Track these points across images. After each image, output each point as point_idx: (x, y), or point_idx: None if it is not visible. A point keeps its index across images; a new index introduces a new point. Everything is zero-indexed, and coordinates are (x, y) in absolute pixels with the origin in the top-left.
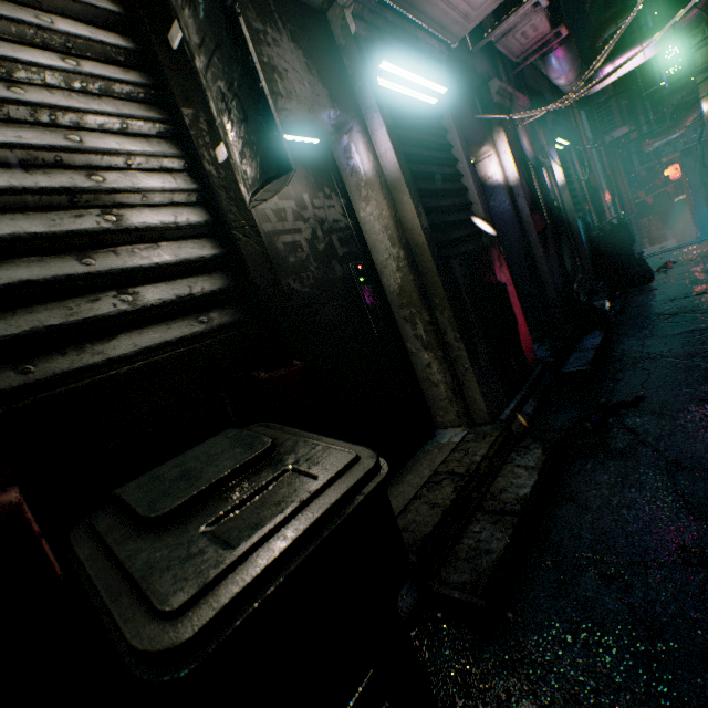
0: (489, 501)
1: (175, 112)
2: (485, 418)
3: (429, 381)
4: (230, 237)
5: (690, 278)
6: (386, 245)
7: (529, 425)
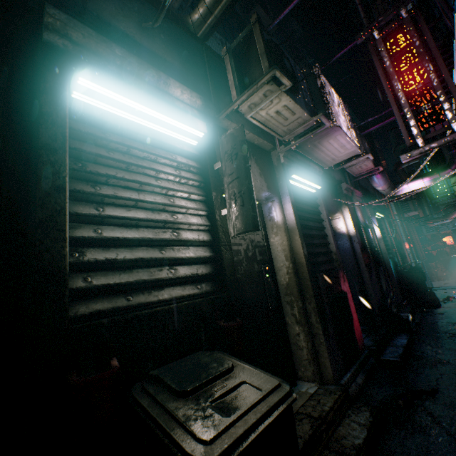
0: (334, 443)
1: (209, 192)
2: (330, 380)
3: (297, 344)
4: (219, 248)
5: None
6: (283, 258)
7: (359, 392)
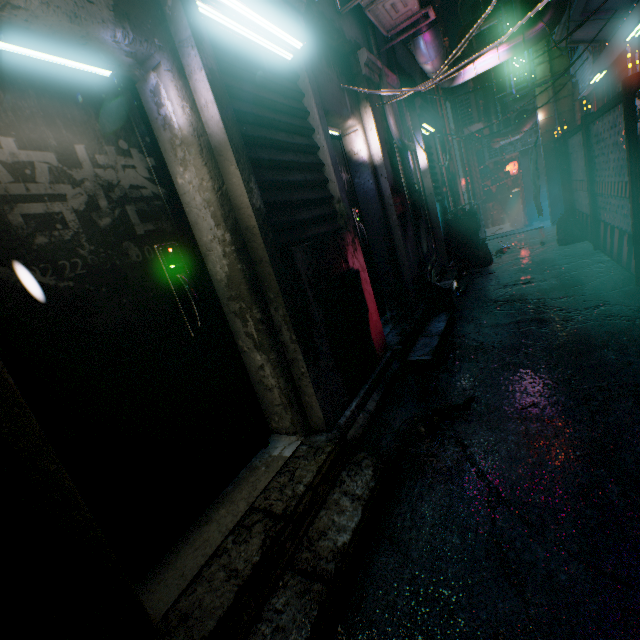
0: (304, 552)
1: None
2: (322, 425)
3: (263, 384)
4: None
5: (519, 265)
6: (210, 223)
7: (370, 424)
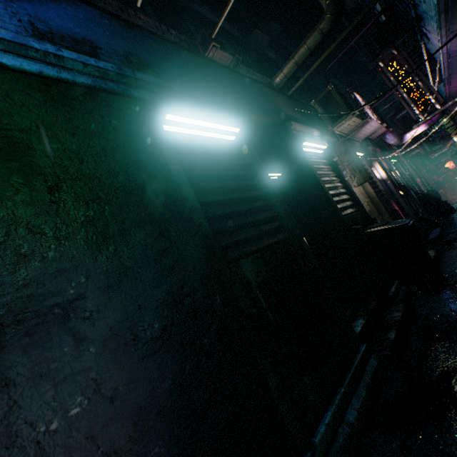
0: None
1: (337, 172)
2: None
3: None
4: (351, 194)
5: None
6: (362, 198)
7: None
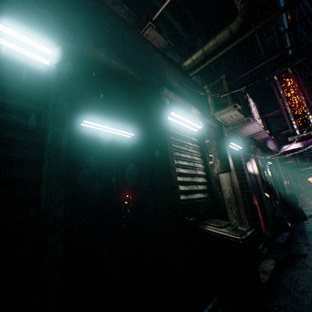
0: (259, 269)
1: (203, 153)
2: None
3: None
4: (210, 178)
5: None
6: (226, 185)
7: (266, 255)
